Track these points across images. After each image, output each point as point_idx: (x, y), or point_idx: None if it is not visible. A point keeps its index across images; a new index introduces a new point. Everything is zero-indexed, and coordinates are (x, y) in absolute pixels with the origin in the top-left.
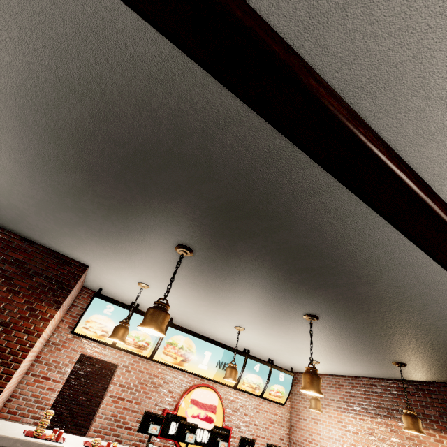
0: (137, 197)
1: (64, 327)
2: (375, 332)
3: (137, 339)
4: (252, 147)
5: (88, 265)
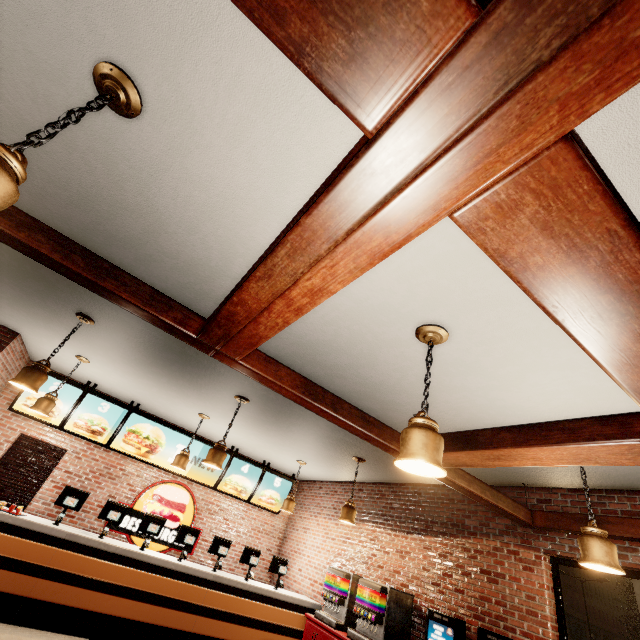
0: (12, 262)
1: (2, 403)
2: (302, 416)
3: (90, 423)
4: (60, 229)
5: (19, 333)
